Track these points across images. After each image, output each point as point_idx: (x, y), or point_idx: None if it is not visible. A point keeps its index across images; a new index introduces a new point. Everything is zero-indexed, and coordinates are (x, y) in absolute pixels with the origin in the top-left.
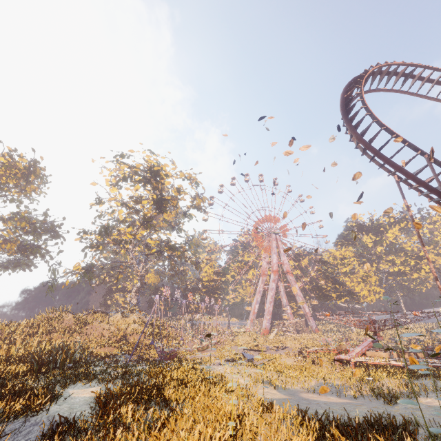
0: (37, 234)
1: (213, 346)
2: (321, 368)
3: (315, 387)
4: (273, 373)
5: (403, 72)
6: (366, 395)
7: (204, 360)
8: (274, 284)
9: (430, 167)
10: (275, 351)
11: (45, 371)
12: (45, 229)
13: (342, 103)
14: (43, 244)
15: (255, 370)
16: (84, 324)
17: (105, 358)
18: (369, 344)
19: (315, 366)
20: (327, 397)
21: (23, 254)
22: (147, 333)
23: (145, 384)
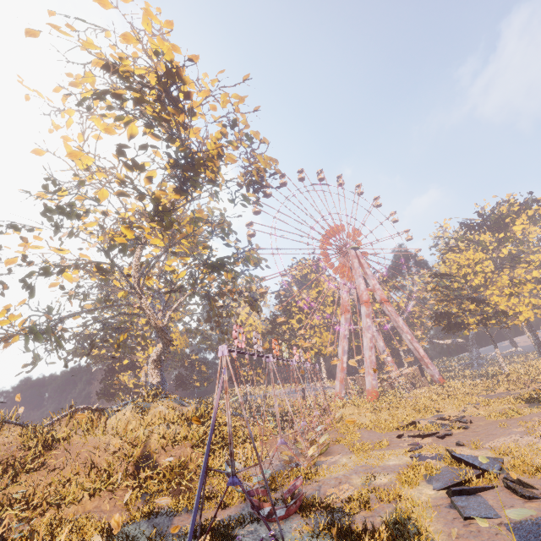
0: None
1: None
2: None
3: None
4: None
5: None
6: None
7: (399, 507)
8: (370, 321)
9: None
10: (463, 429)
11: None
12: None
13: None
14: None
15: None
16: (48, 446)
17: None
18: None
19: None
20: None
21: None
22: (196, 439)
23: None
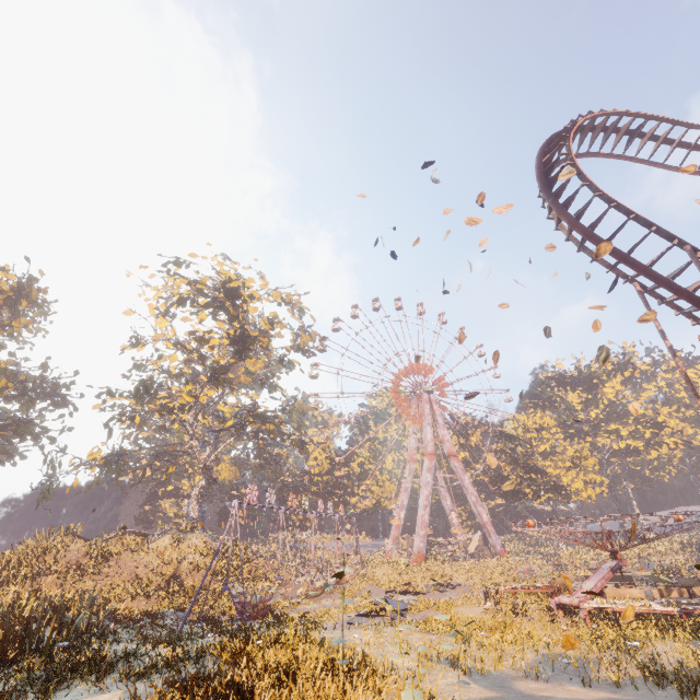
0: (27, 400)
1: (332, 589)
2: (532, 624)
3: (536, 665)
4: (452, 639)
5: (627, 126)
6: (636, 679)
7: (320, 617)
8: (430, 476)
9: (696, 264)
10: (440, 592)
11: (13, 660)
12: (42, 392)
13: (540, 171)
14: (37, 417)
15: (420, 636)
16: (104, 558)
17: (138, 621)
18: (607, 574)
19: (520, 620)
20: (565, 687)
21: (1, 435)
22: (217, 569)
23: (213, 682)
